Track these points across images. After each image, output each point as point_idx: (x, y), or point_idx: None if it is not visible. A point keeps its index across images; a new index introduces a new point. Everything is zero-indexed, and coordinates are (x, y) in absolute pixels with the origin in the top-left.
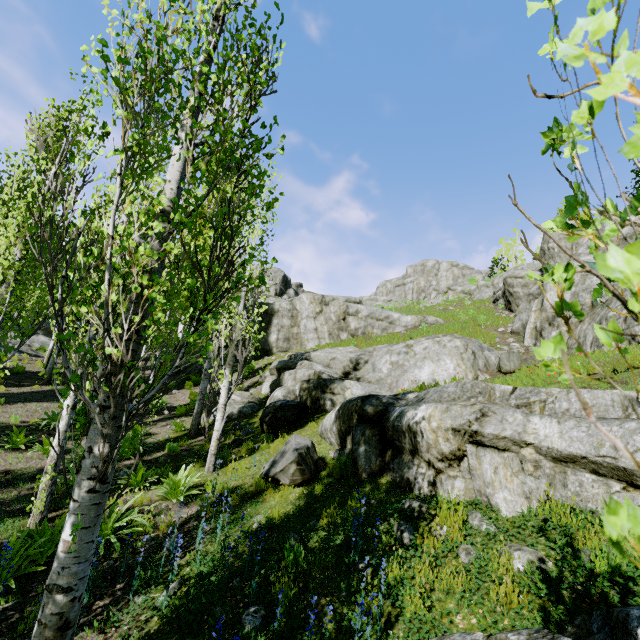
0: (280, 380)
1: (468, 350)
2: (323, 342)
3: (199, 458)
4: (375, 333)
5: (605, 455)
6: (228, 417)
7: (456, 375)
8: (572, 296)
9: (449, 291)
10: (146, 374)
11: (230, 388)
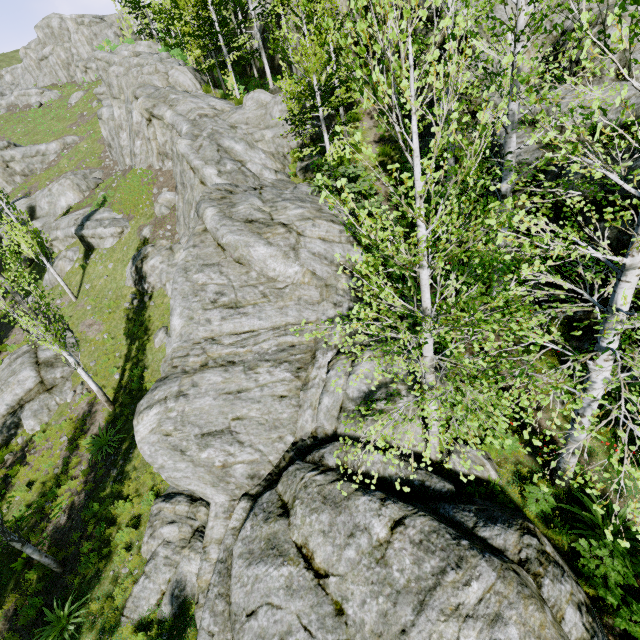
0: None
1: (75, 184)
2: (7, 190)
3: None
4: (38, 168)
5: (66, 235)
6: None
7: (76, 199)
8: (109, 133)
9: (88, 71)
10: None
11: None
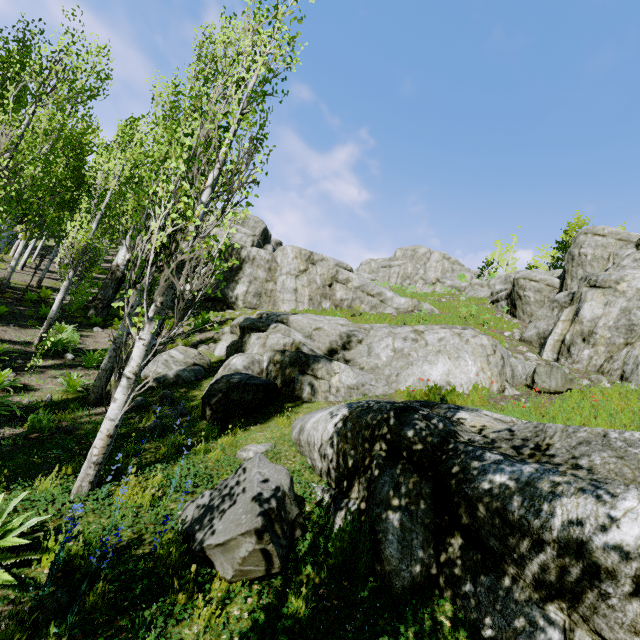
0: (243, 343)
1: (497, 353)
2: (301, 307)
3: (79, 453)
4: (362, 309)
5: None
6: (158, 381)
7: (478, 382)
8: (621, 312)
9: (437, 283)
10: (66, 300)
11: (153, 344)
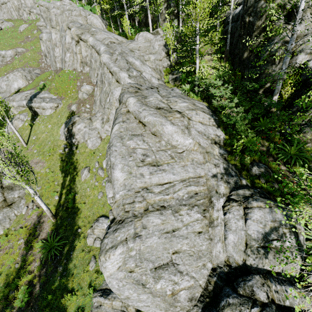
0: None
1: (23, 76)
2: None
3: None
4: None
5: (19, 105)
6: None
7: (24, 84)
8: (46, 48)
9: (31, 13)
10: None
11: None
